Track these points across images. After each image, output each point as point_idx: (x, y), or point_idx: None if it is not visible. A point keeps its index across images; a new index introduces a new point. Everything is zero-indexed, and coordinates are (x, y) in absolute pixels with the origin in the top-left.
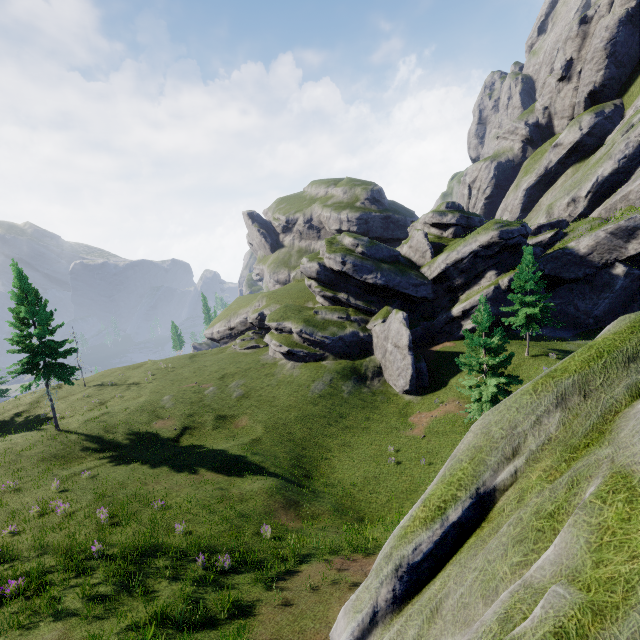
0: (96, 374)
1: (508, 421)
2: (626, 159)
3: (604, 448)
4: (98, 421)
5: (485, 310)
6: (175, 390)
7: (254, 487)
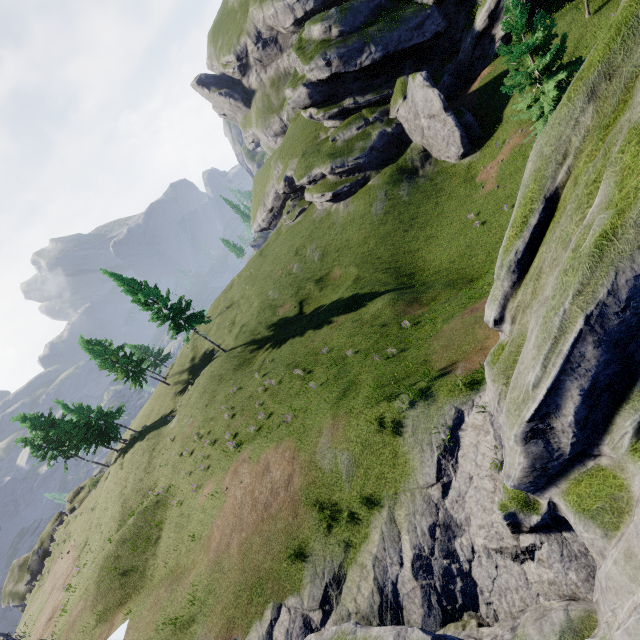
0: (209, 310)
1: (554, 137)
2: None
3: (625, 115)
4: (243, 333)
5: (514, 5)
6: (271, 284)
7: (378, 307)
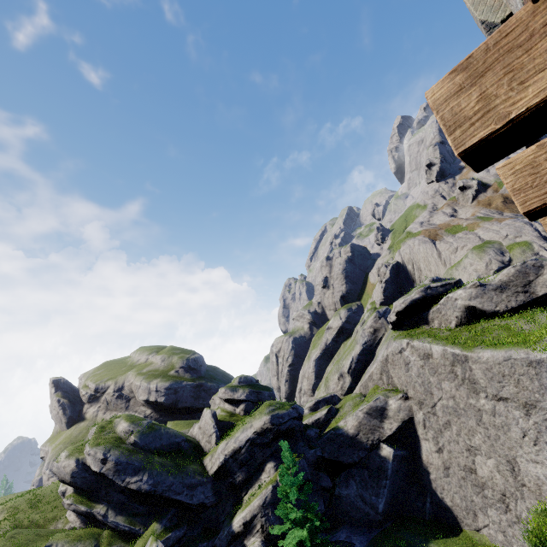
0: None
1: None
2: (367, 344)
3: None
4: None
5: None
6: None
7: None
